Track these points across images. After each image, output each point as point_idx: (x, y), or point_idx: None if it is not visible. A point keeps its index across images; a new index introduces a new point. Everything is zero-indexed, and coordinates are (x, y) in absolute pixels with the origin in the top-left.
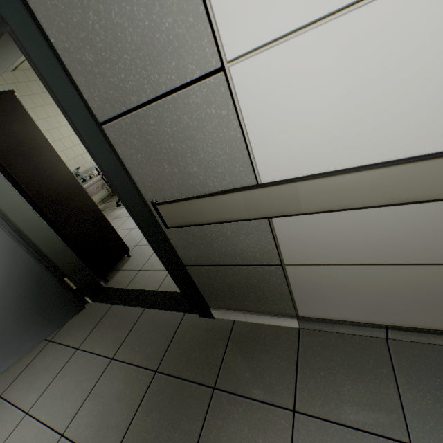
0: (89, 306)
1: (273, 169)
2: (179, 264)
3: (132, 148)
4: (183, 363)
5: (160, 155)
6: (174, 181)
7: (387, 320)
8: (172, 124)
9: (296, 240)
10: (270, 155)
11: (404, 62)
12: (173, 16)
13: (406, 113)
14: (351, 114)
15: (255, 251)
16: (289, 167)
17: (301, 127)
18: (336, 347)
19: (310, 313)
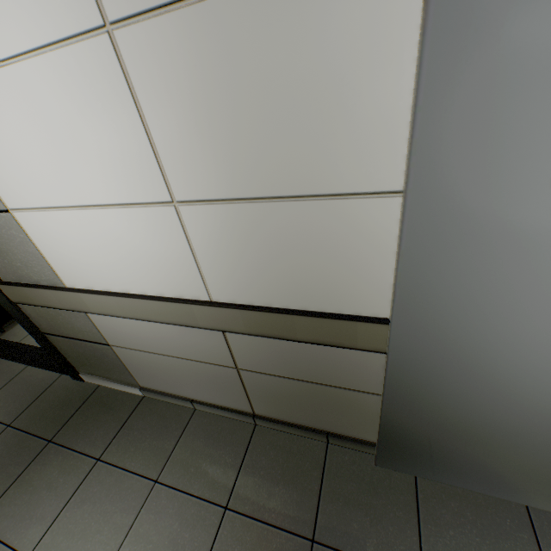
0: None
1: (69, 278)
2: (37, 332)
3: None
4: (36, 420)
5: None
6: (8, 268)
7: (191, 395)
8: None
9: (108, 329)
10: (63, 269)
11: (103, 243)
12: None
13: (120, 268)
14: (94, 260)
15: (88, 331)
16: (78, 280)
17: (72, 259)
18: (158, 414)
19: (147, 385)
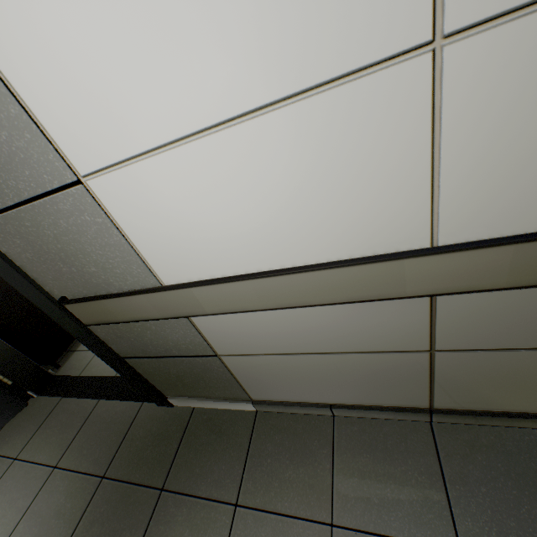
0: (34, 402)
1: (170, 272)
2: (115, 358)
3: (17, 247)
4: (134, 464)
5: (51, 255)
6: (77, 279)
7: (330, 400)
8: (51, 227)
9: (220, 334)
10: (161, 260)
11: (243, 191)
12: (8, 130)
13: (264, 232)
14: (218, 229)
15: (187, 343)
16: (184, 270)
17: (179, 237)
18: (287, 430)
19: (262, 397)
